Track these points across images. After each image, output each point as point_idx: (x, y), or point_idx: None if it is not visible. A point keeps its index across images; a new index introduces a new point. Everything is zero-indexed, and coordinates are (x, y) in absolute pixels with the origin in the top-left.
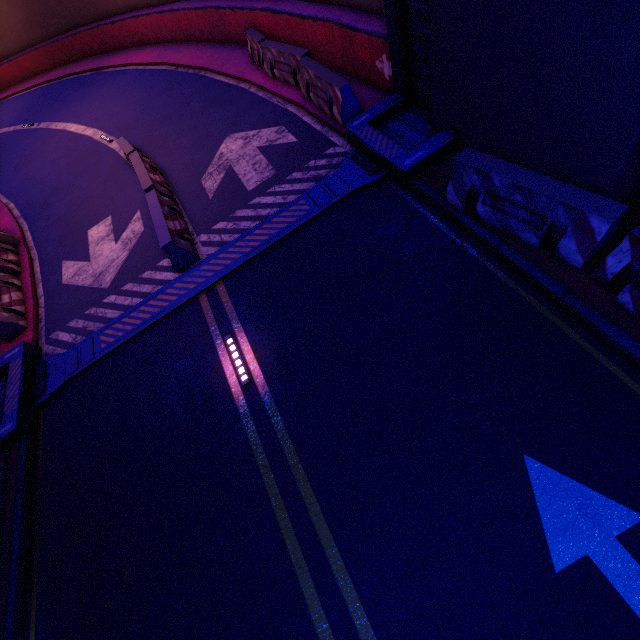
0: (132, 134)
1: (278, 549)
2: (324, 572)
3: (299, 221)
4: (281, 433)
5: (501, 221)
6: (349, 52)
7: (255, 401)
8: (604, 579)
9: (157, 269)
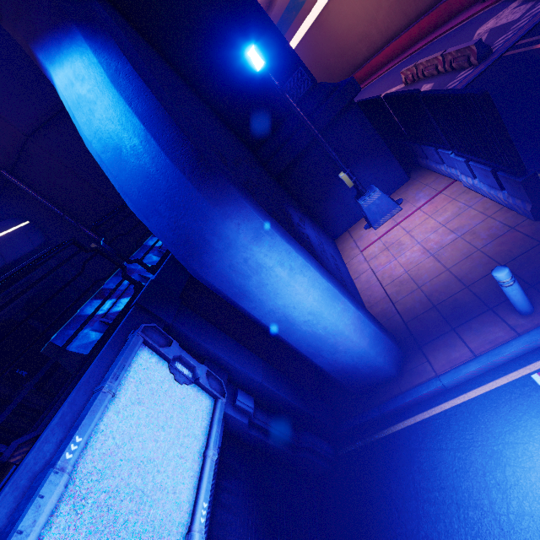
0: (395, 84)
1: None
2: None
3: None
4: None
5: None
6: None
7: None
8: None
9: (457, 78)
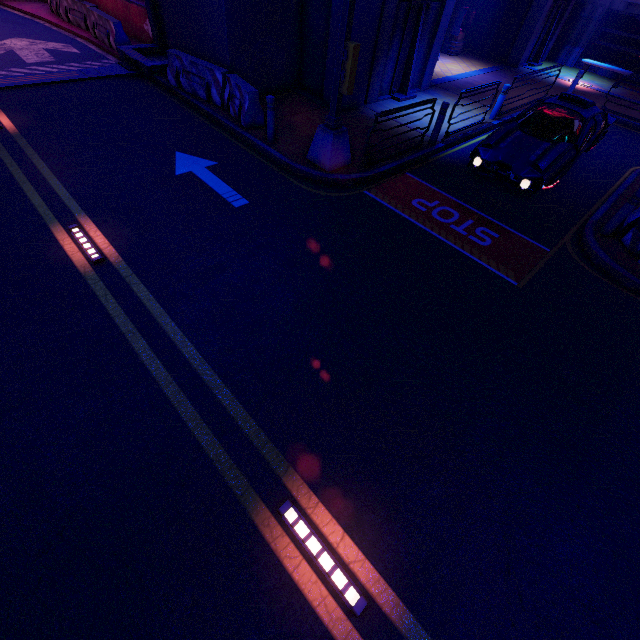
0: None
1: (7, 178)
2: (42, 182)
3: (69, 78)
4: (24, 145)
5: (191, 87)
6: (129, 18)
7: (5, 135)
8: (195, 175)
9: None
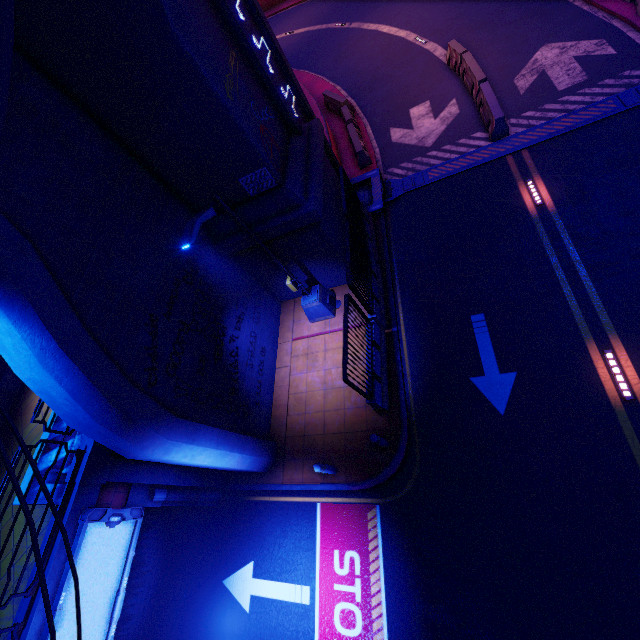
0: (446, 38)
1: (550, 274)
2: (578, 284)
3: (604, 115)
4: (561, 230)
5: None
6: None
7: (544, 214)
8: None
9: (471, 138)
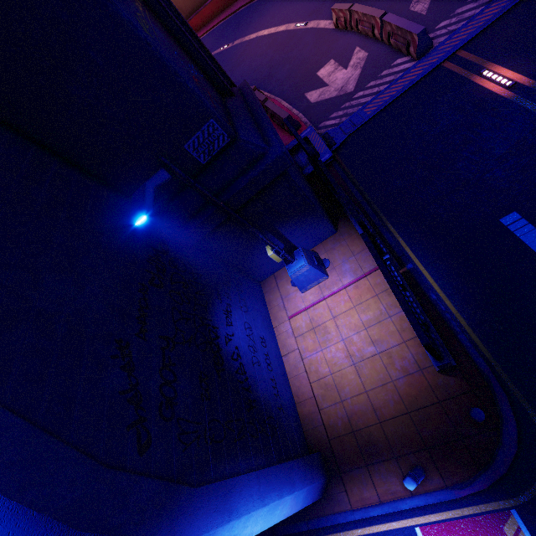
0: (323, 13)
1: None
2: None
3: None
4: None
5: None
6: None
7: (524, 91)
8: None
9: (393, 67)
